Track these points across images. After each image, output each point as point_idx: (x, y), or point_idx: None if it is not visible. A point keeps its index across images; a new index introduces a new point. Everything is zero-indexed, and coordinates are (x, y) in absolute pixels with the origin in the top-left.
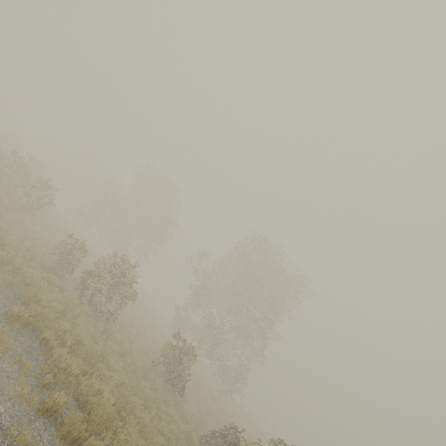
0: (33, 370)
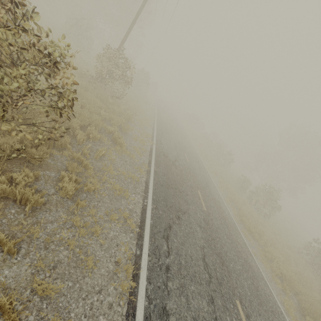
0: (236, 212)
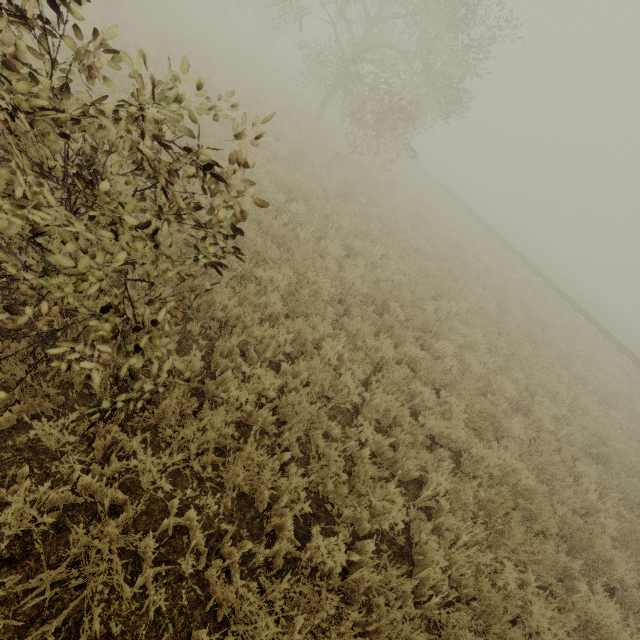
0: None
